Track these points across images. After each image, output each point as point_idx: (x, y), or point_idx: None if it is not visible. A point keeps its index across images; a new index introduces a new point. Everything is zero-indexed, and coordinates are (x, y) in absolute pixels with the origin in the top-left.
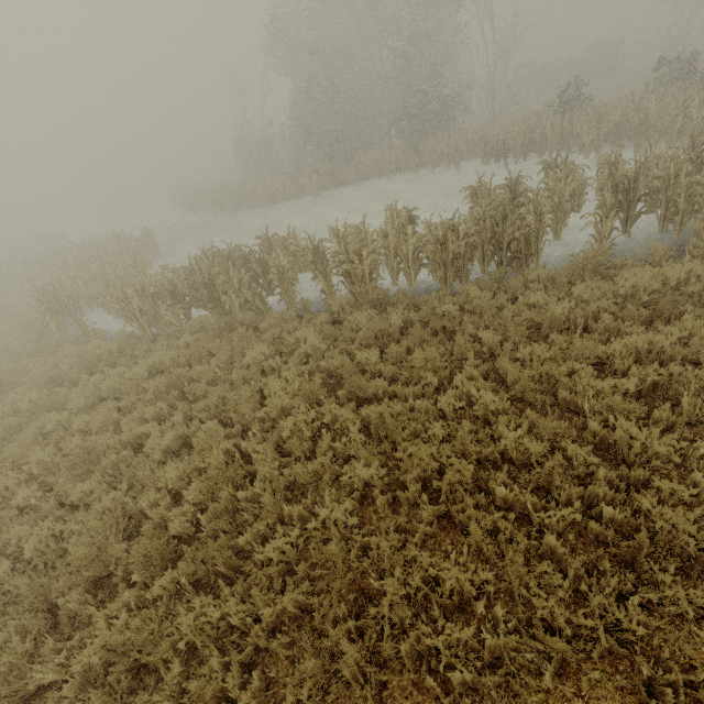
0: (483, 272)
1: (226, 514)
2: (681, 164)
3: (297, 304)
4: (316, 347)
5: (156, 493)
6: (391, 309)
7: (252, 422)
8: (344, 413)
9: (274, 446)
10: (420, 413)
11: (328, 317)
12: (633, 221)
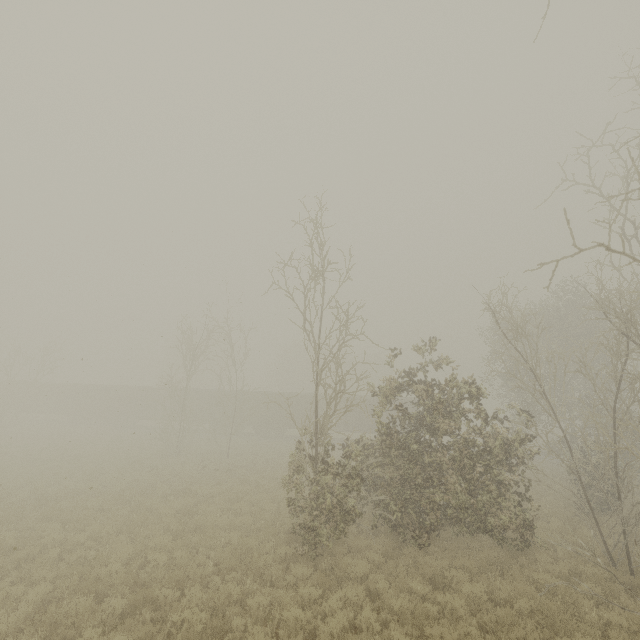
0: None
1: None
2: None
3: None
4: None
5: None
6: None
7: None
8: None
9: None
10: None
11: None
12: None
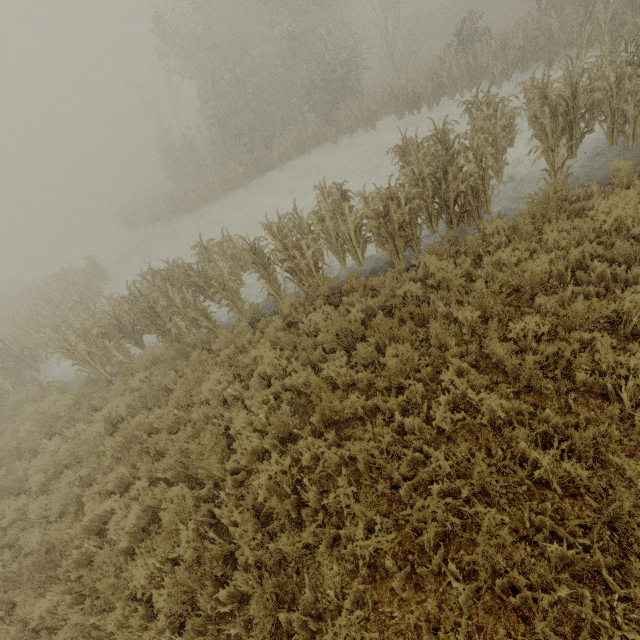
0: (432, 233)
1: (210, 622)
2: (622, 68)
3: (247, 312)
4: (275, 362)
5: (126, 602)
6: (346, 299)
7: (222, 477)
8: (324, 453)
9: (251, 514)
10: (412, 430)
11: (281, 322)
12: (578, 143)
